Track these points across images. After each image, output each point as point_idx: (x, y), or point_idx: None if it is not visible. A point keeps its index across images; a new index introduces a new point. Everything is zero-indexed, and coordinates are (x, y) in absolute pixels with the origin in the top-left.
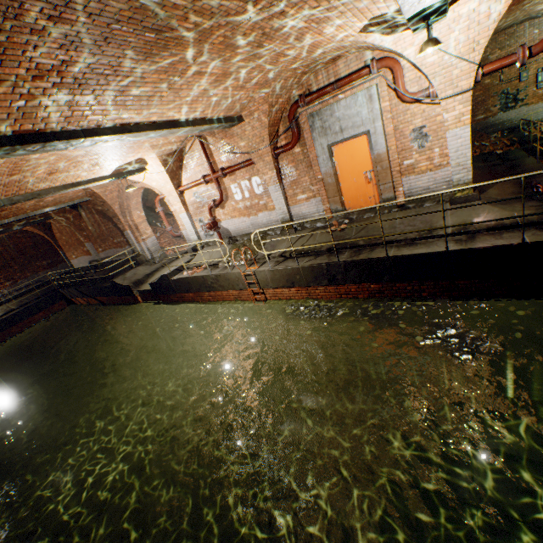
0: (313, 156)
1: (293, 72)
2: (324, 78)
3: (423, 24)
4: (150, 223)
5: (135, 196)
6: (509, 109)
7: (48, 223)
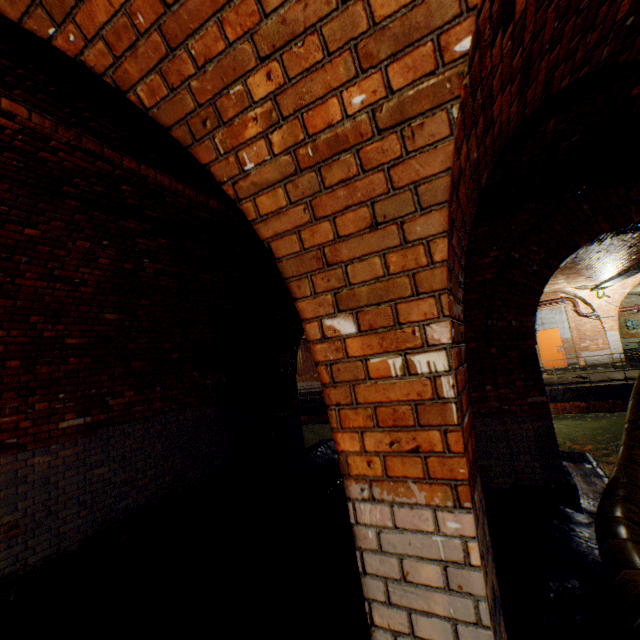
0: None
1: None
2: None
3: (598, 289)
4: None
5: None
6: None
7: None
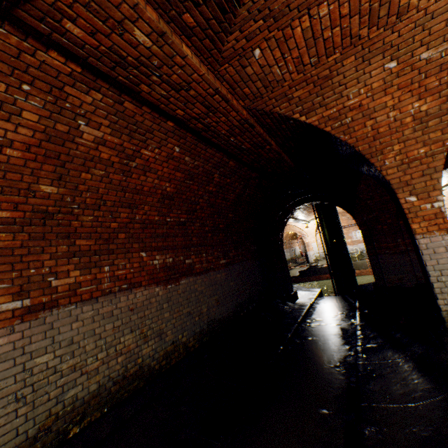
0: None
1: None
2: None
3: None
4: None
5: None
6: None
7: None
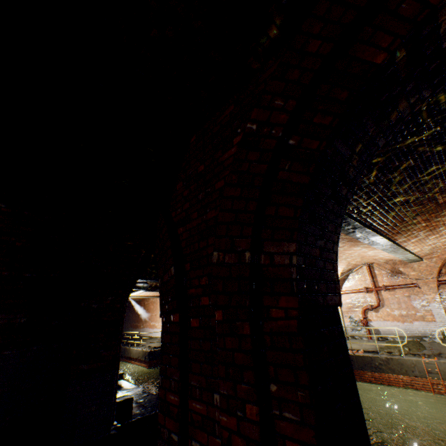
0: None
1: None
2: None
3: None
4: None
5: None
6: None
7: None
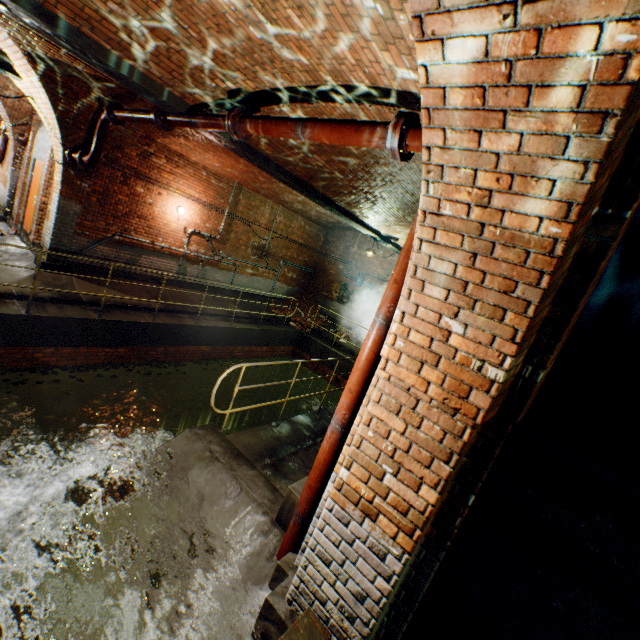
0: (28, 158)
1: None
2: None
3: None
4: None
5: None
6: (343, 302)
7: None
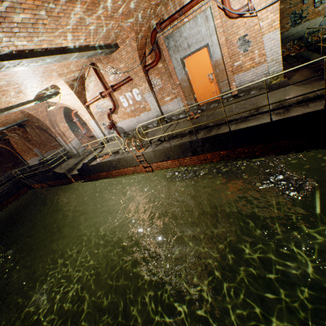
0: (171, 68)
1: (148, 3)
2: (172, 8)
3: None
4: (74, 130)
5: (58, 113)
6: (297, 24)
7: (7, 139)
